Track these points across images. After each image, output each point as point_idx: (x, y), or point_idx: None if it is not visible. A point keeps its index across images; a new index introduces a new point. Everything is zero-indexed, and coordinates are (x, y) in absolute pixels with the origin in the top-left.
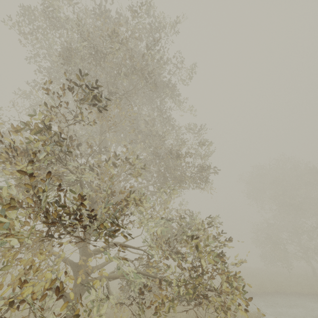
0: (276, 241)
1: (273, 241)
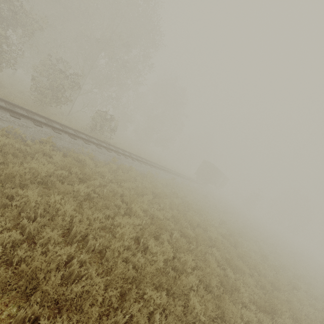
0: None
1: None
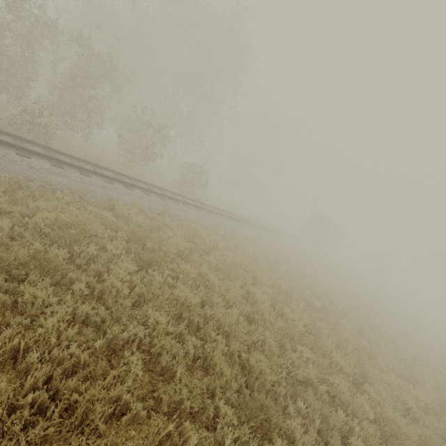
0: None
1: None
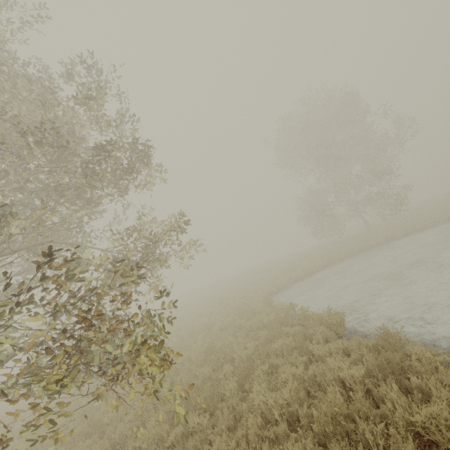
0: (321, 209)
1: (318, 211)
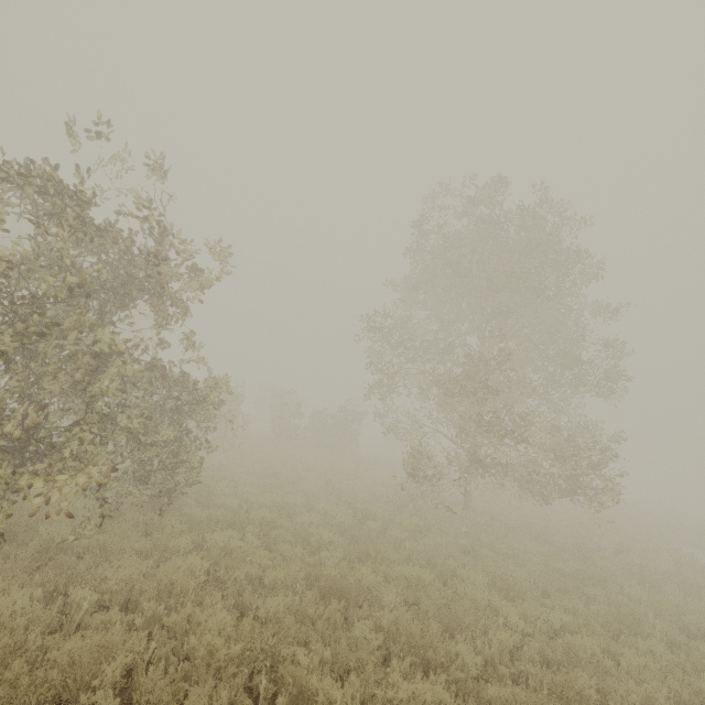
0: None
1: None
